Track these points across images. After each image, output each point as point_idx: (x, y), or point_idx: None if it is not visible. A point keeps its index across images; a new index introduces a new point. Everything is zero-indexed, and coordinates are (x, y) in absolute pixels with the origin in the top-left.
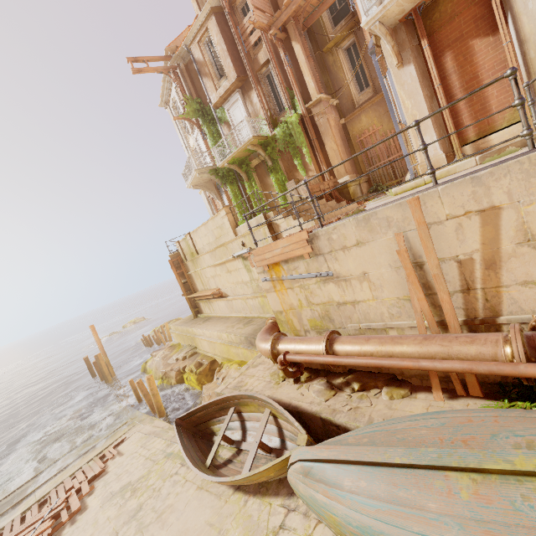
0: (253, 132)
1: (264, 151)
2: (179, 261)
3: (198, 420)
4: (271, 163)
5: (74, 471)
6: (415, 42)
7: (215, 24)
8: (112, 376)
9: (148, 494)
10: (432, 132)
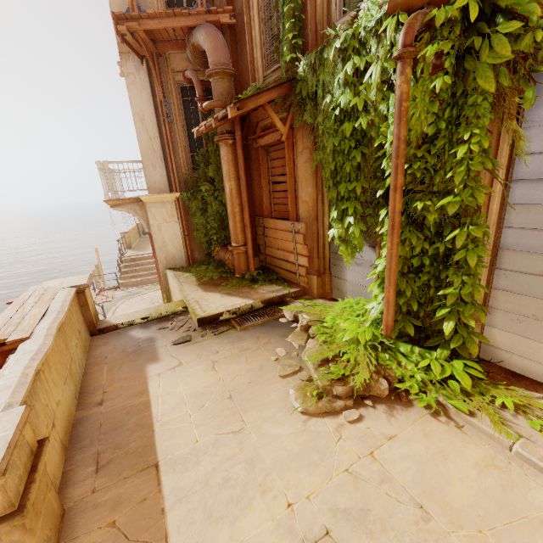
0: None
1: None
2: None
3: None
4: None
5: None
6: None
7: None
8: (104, 286)
9: None
10: None
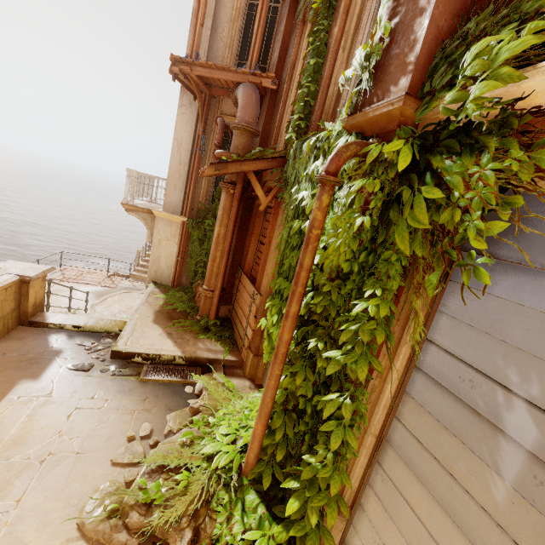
0: None
1: None
2: None
3: None
4: None
5: None
6: None
7: None
8: None
9: None
10: None
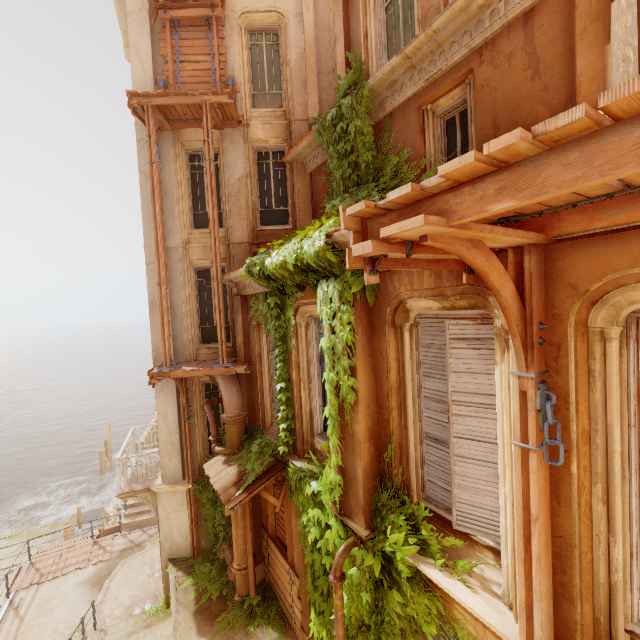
0: None
1: None
2: None
3: None
4: None
5: None
6: None
7: None
8: (109, 469)
9: None
10: None
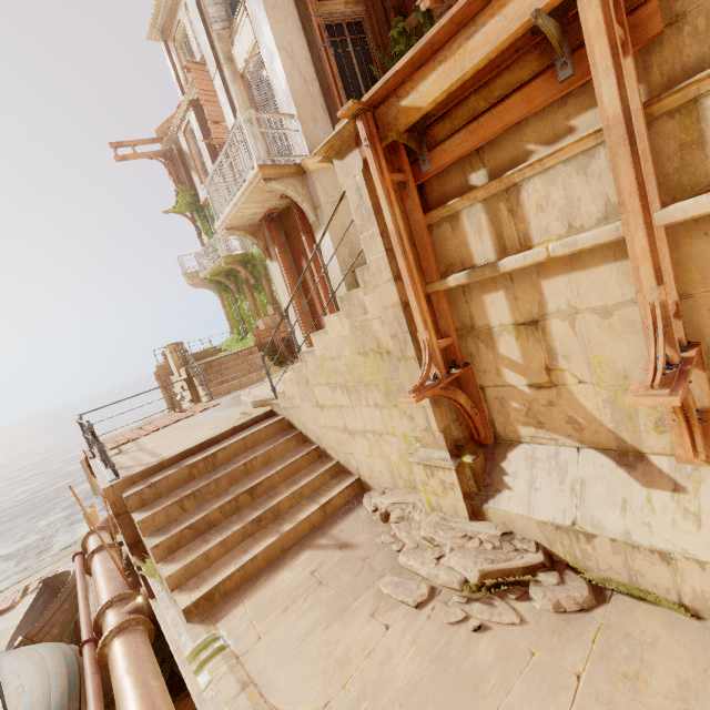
0: (225, 251)
1: (244, 268)
2: (165, 375)
3: (64, 582)
4: (254, 282)
5: (2, 598)
6: (282, 239)
7: (195, 119)
8: None
9: (1, 644)
10: (300, 330)
